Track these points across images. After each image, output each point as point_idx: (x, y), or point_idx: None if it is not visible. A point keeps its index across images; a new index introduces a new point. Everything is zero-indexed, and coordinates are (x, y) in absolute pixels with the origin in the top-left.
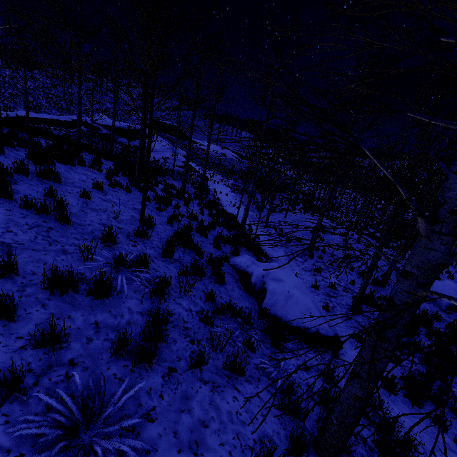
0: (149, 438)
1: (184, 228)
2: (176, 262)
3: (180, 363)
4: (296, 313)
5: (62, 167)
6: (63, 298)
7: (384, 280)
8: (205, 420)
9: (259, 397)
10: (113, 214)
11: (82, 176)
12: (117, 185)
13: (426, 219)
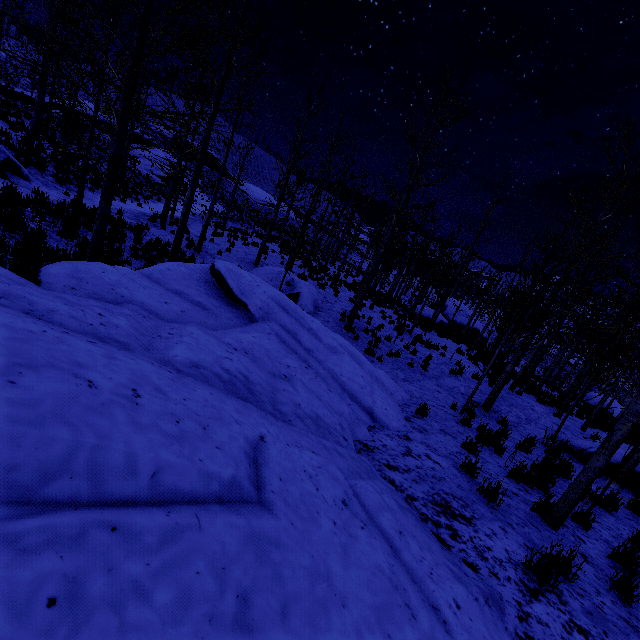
0: None
1: None
2: None
3: None
4: None
5: None
6: None
7: (198, 243)
8: None
9: None
10: None
11: None
12: None
13: None
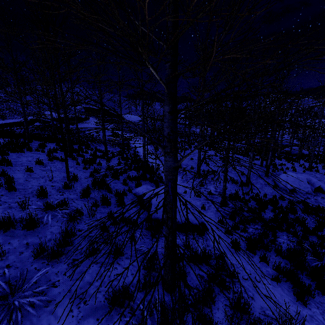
0: (52, 295)
1: (99, 177)
2: (92, 199)
3: (81, 255)
4: None
5: (14, 155)
6: (6, 234)
7: (247, 181)
8: (91, 282)
9: (133, 265)
10: (49, 178)
11: (29, 157)
12: (55, 158)
13: (161, 147)
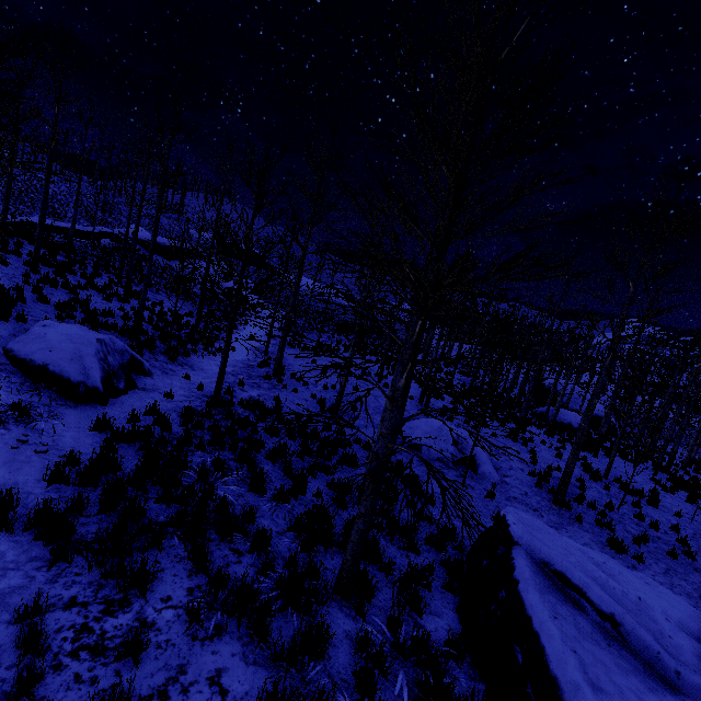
0: None
1: (11, 287)
2: None
3: None
4: (33, 349)
5: None
6: None
7: (335, 405)
8: None
9: None
10: None
11: None
12: None
13: None
